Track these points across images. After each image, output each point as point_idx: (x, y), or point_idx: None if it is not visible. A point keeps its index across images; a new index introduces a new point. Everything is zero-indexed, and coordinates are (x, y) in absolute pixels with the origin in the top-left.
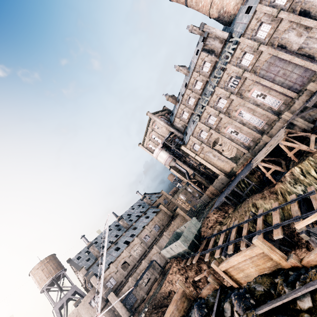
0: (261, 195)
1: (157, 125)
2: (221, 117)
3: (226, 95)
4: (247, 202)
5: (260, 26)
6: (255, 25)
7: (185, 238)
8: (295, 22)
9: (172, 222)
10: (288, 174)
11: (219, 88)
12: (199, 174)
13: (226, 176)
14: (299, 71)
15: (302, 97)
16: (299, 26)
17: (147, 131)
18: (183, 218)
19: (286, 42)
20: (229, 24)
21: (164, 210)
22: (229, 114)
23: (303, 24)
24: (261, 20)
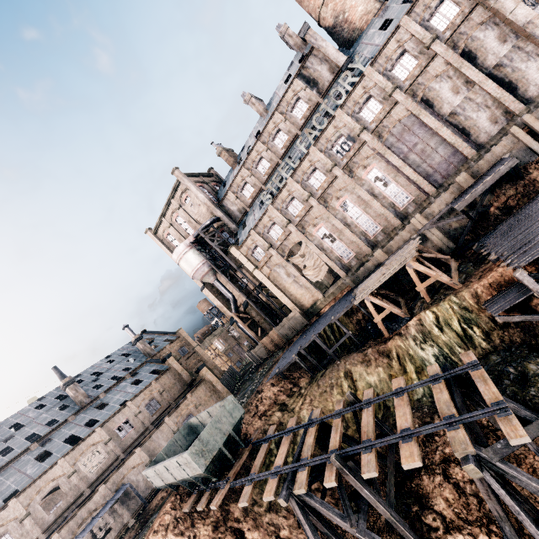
0: (362, 357)
1: (190, 199)
2: (312, 205)
3: (326, 167)
4: (336, 367)
5: (401, 55)
6: (393, 51)
7: (204, 446)
8: (454, 65)
9: (188, 395)
10: (414, 322)
11: (317, 151)
12: (256, 304)
13: (302, 314)
14: (445, 152)
15: (446, 194)
16: (458, 75)
17: (169, 207)
18: (211, 388)
19: (434, 96)
20: (349, 45)
21: (177, 368)
22: (325, 202)
23: (465, 73)
24: (405, 46)
